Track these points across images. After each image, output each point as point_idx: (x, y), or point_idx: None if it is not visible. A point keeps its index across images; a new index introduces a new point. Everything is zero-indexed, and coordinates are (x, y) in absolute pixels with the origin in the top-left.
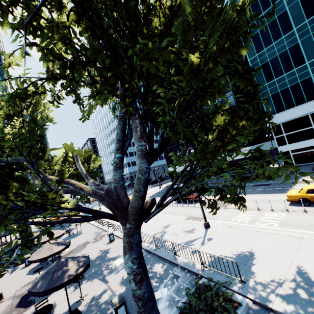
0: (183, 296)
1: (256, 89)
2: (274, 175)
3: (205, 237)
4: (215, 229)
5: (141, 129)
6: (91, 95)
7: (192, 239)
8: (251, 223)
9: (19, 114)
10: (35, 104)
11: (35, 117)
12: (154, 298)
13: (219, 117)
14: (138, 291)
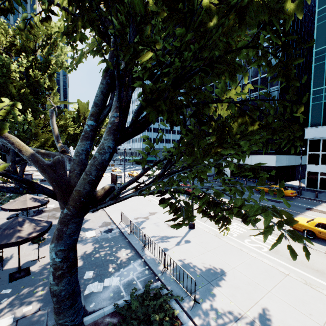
0: (130, 293)
1: (290, 72)
2: (254, 213)
3: (184, 238)
4: (198, 233)
5: (116, 95)
6: (66, 31)
7: (170, 235)
8: (239, 239)
9: (33, 52)
10: (51, 46)
11: (48, 61)
12: (75, 297)
13: (224, 103)
14: (55, 286)
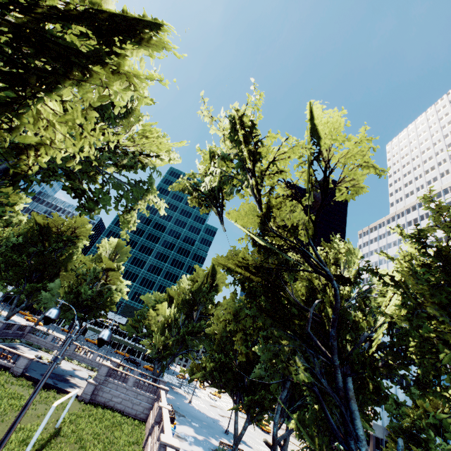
0: None
1: None
2: None
3: None
4: None
5: None
6: None
7: None
8: None
9: None
10: None
11: None
12: None
13: None
14: None
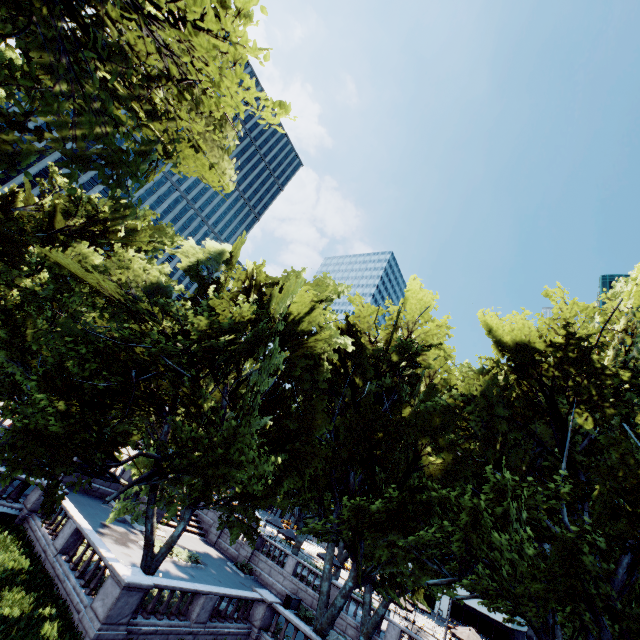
0: None
1: None
2: None
3: None
4: None
5: None
6: None
7: None
8: None
9: None
10: None
11: None
12: None
13: None
14: None
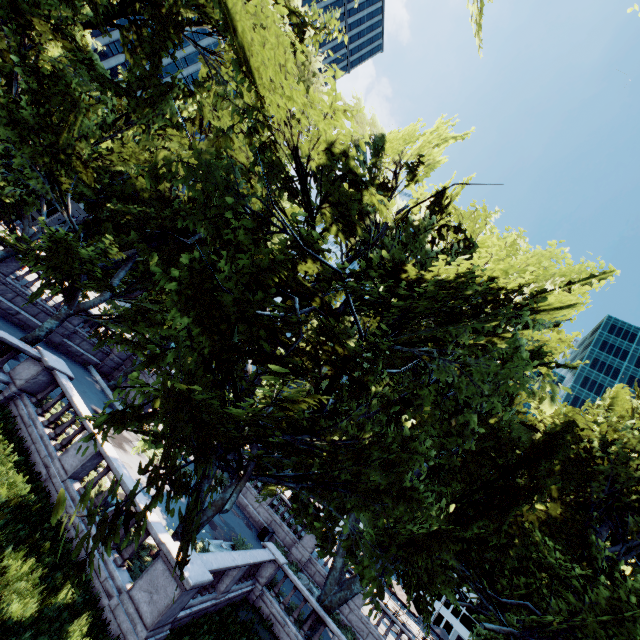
0: None
1: None
2: None
3: None
4: None
5: None
6: None
7: None
8: None
9: None
10: None
11: None
12: None
13: None
14: None
